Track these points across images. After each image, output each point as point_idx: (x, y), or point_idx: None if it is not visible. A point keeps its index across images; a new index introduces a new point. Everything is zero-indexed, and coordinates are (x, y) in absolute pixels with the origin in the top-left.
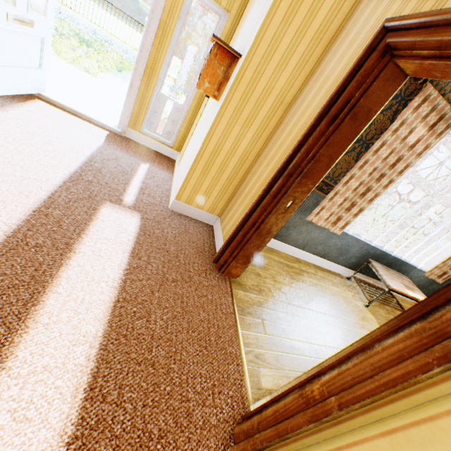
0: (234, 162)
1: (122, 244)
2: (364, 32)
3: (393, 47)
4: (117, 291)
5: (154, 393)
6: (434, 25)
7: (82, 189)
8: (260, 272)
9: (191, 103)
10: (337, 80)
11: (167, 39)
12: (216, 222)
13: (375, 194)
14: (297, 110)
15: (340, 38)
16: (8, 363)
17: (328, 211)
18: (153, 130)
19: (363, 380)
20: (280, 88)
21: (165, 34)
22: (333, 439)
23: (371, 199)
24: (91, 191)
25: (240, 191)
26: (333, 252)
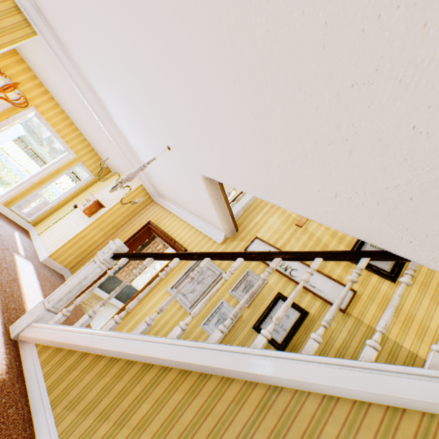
0: (90, 243)
1: (33, 274)
2: (146, 218)
3: (151, 228)
4: (42, 291)
5: (68, 321)
6: (157, 228)
7: (2, 244)
8: (90, 300)
9: (58, 203)
10: (137, 228)
11: (58, 174)
12: (67, 272)
13: (146, 267)
14: (123, 231)
15: (139, 214)
16: (27, 302)
17: (126, 272)
18: (20, 209)
19: (136, 296)
20: (118, 221)
21: (58, 172)
22: (129, 313)
23: (144, 268)
24: (6, 245)
25: (89, 257)
26: (125, 296)
